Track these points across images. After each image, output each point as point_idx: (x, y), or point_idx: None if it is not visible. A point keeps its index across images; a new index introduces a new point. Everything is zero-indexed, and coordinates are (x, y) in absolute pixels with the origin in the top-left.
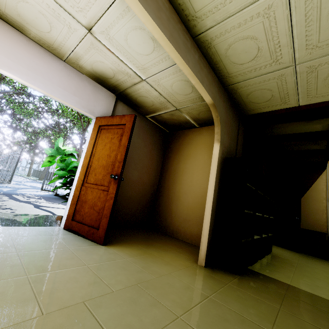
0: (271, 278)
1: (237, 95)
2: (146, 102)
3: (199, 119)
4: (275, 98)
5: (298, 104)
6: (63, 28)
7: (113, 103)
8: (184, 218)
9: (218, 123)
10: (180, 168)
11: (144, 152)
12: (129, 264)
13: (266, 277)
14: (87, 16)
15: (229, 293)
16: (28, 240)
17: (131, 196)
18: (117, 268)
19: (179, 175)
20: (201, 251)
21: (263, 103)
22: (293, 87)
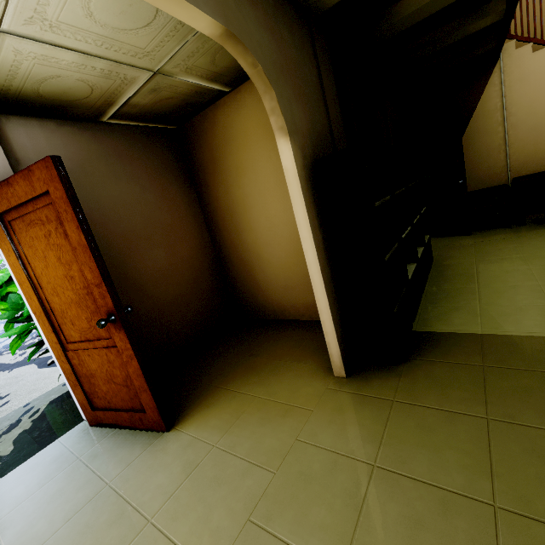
0: (452, 335)
1: None
2: (69, 90)
3: (220, 72)
4: None
5: None
6: None
7: None
8: (283, 287)
9: (264, 83)
10: (236, 201)
11: (151, 204)
12: (224, 462)
13: (444, 337)
14: None
15: (402, 432)
16: (28, 514)
17: (176, 295)
18: (206, 487)
19: (241, 215)
20: (333, 357)
21: None
22: None
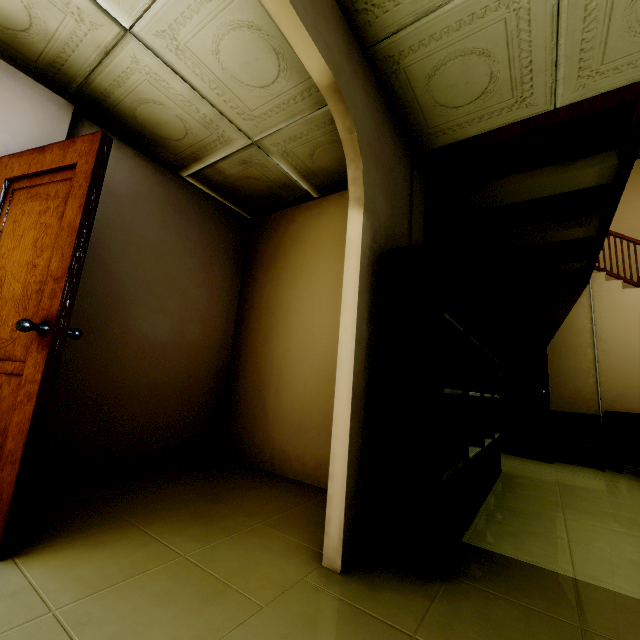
0: (525, 565)
1: (401, 82)
2: (165, 123)
3: (314, 171)
4: (498, 85)
5: (553, 106)
6: None
7: (64, 125)
8: (297, 424)
9: (354, 152)
10: (281, 302)
11: (186, 268)
12: None
13: (512, 565)
14: None
15: None
16: None
17: (154, 382)
18: None
19: (280, 319)
20: (331, 525)
21: (469, 106)
22: (547, 37)
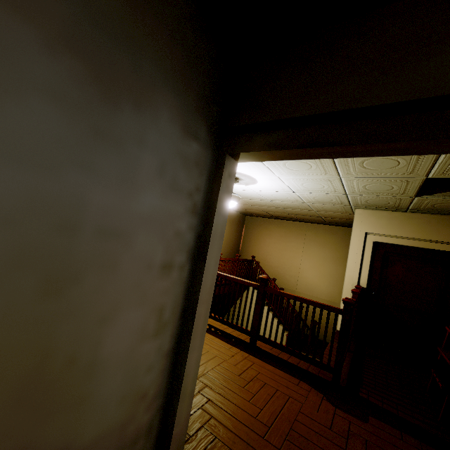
0: None
1: None
2: None
3: None
4: None
5: None
6: None
7: None
8: None
9: None
10: None
11: None
12: None
13: None
14: None
15: None
16: None
17: None
18: None
19: None
20: None
21: None
22: None
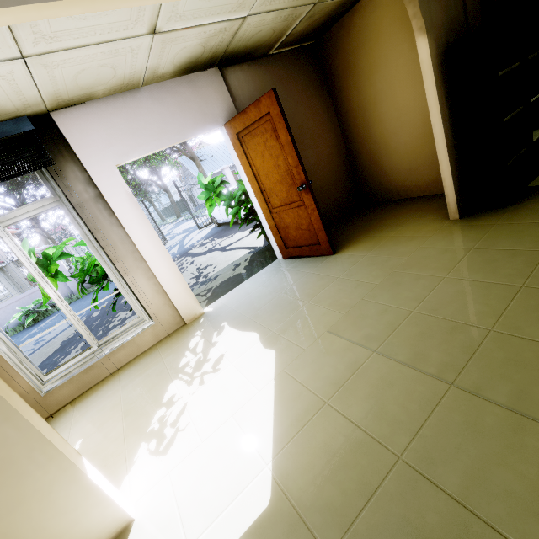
0: None
1: None
2: (261, 38)
3: None
4: None
5: None
6: (126, 58)
7: (222, 83)
8: (407, 169)
9: None
10: (367, 99)
11: (302, 115)
12: (373, 259)
13: None
14: (144, 21)
15: (496, 235)
16: (274, 283)
17: (321, 185)
18: (365, 267)
19: (372, 111)
20: (450, 205)
21: None
22: None
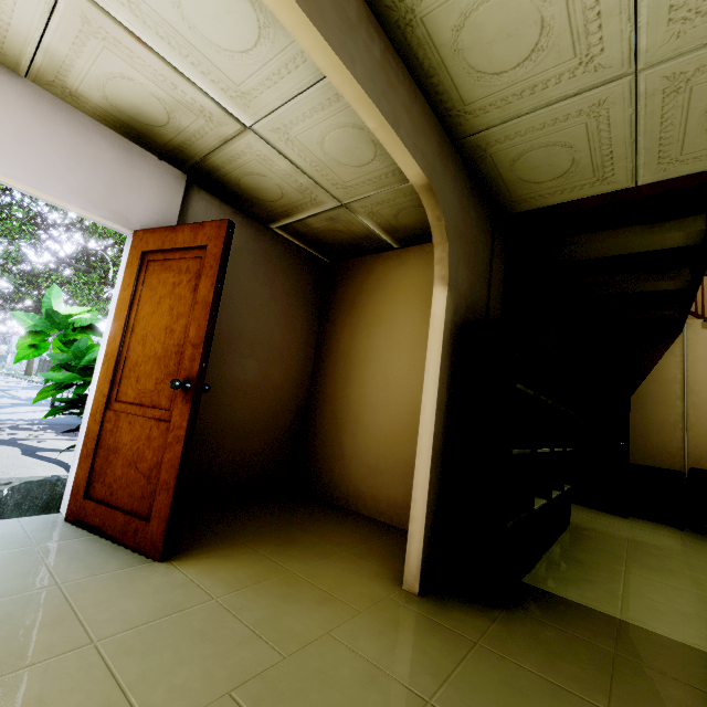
0: (577, 605)
1: (487, 164)
2: (264, 189)
3: (397, 227)
4: (579, 168)
5: (635, 182)
6: None
7: (179, 194)
8: (372, 466)
9: (441, 236)
10: (358, 349)
11: (272, 315)
12: (220, 619)
13: (565, 604)
14: None
15: (479, 680)
16: None
17: (244, 420)
18: (185, 637)
19: (358, 365)
20: (411, 557)
21: (552, 182)
22: (627, 135)
